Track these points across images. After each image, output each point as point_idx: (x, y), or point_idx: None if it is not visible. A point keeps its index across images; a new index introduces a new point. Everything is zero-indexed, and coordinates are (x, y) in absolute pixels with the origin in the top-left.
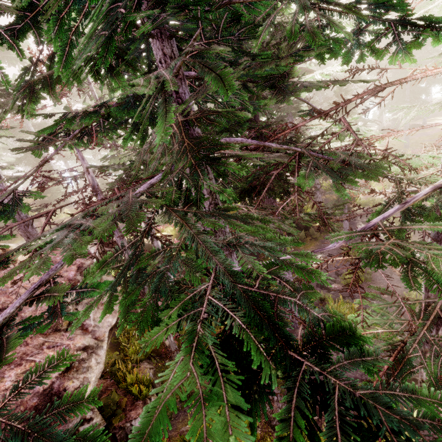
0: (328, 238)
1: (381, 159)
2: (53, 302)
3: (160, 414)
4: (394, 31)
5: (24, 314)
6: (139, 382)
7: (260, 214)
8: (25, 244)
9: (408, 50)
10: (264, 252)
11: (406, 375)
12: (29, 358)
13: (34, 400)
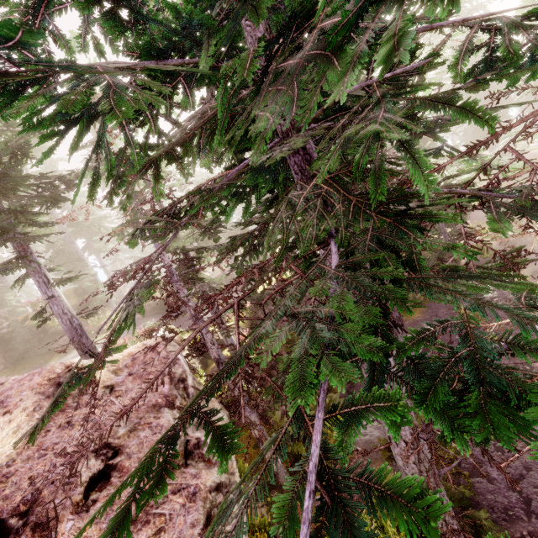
0: None
1: None
2: (397, 416)
3: None
4: None
5: (129, 450)
6: (256, 529)
7: None
8: (249, 347)
9: None
10: None
11: None
12: (155, 510)
13: None
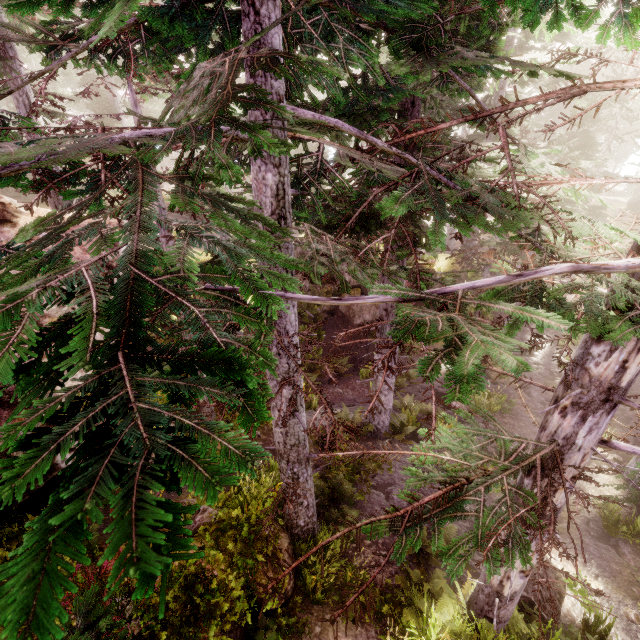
0: (370, 287)
1: (531, 209)
2: None
3: None
4: None
5: None
6: None
7: (336, 249)
8: None
9: (634, 21)
10: (222, 254)
11: (448, 517)
12: None
13: None
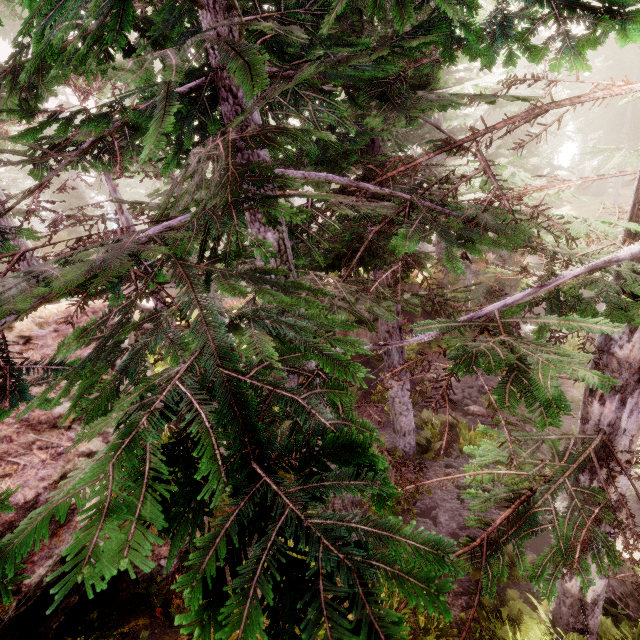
0: (413, 327)
1: (527, 220)
2: None
3: (40, 522)
4: (558, 16)
5: None
6: None
7: (347, 289)
8: None
9: (580, 50)
10: (288, 332)
11: (525, 535)
12: (11, 458)
13: (10, 514)
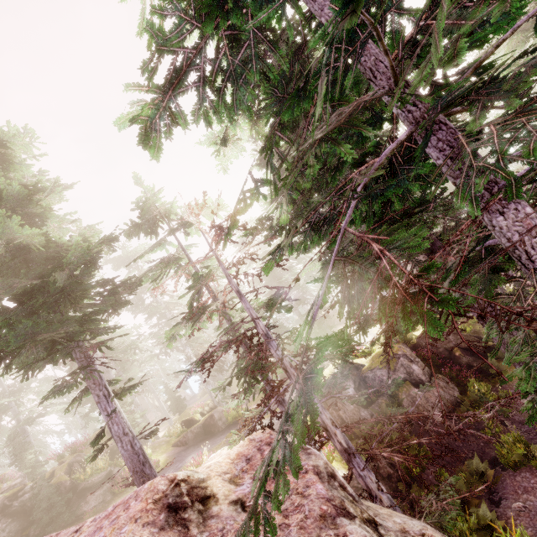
0: None
1: None
2: None
3: None
4: None
5: None
6: None
7: None
8: None
9: None
10: None
11: None
12: None
13: None
